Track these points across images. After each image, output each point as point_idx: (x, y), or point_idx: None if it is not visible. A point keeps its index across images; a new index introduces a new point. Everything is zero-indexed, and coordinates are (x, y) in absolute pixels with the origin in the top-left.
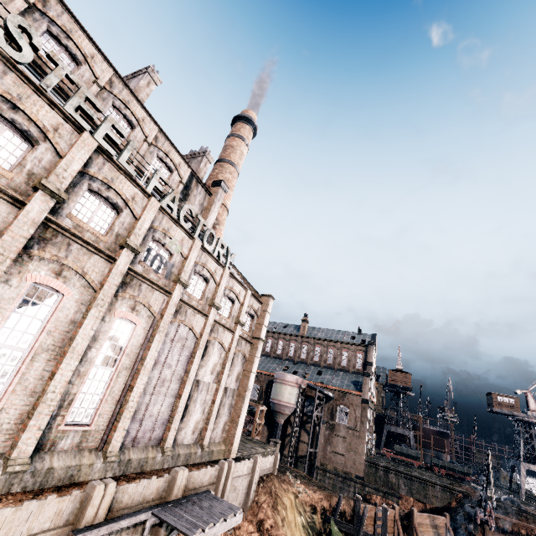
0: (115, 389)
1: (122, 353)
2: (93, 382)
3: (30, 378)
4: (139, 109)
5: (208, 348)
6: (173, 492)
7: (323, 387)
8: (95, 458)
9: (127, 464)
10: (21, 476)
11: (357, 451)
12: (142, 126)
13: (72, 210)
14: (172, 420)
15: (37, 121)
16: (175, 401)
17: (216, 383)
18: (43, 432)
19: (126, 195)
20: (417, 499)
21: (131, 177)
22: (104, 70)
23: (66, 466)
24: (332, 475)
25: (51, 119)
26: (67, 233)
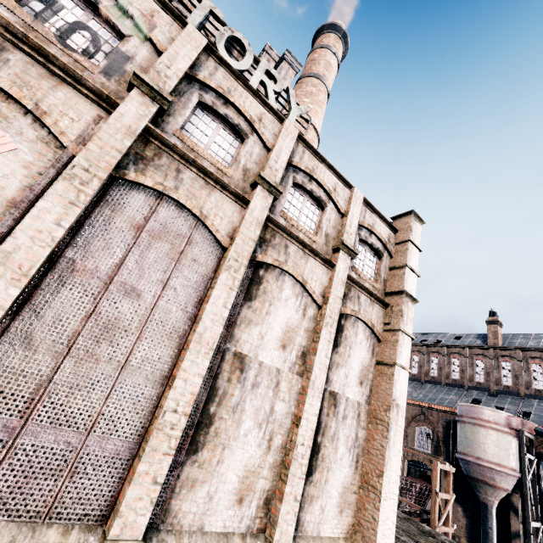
0: None
1: None
2: None
3: None
4: None
5: (262, 283)
6: None
7: None
8: None
9: None
10: None
11: None
12: None
13: None
14: (142, 447)
15: None
16: (161, 395)
17: (301, 377)
18: None
19: None
20: None
21: None
22: None
23: None
24: None
25: None
26: None
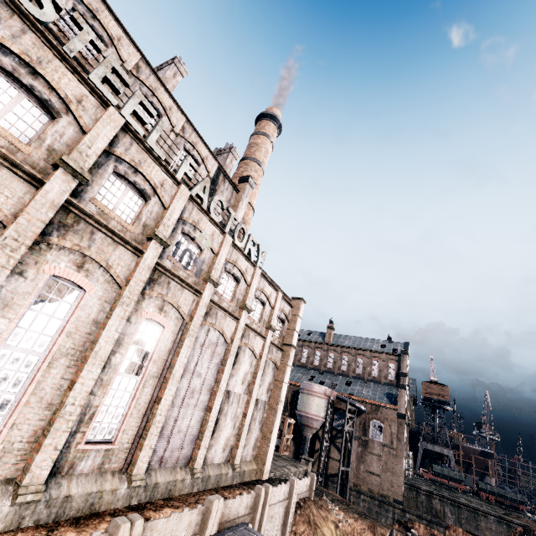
0: (141, 401)
1: (149, 360)
2: (117, 392)
3: (46, 388)
4: (166, 97)
5: (238, 355)
6: (208, 527)
7: (354, 399)
8: (119, 482)
9: (154, 488)
10: (33, 507)
11: (394, 472)
12: (169, 116)
13: (96, 195)
14: (201, 436)
15: (58, 90)
16: (205, 415)
17: (247, 395)
18: (60, 452)
19: (154, 181)
20: (467, 530)
21: (160, 161)
22: (131, 54)
23: (86, 492)
24: (367, 497)
25: (74, 89)
26: (90, 219)
